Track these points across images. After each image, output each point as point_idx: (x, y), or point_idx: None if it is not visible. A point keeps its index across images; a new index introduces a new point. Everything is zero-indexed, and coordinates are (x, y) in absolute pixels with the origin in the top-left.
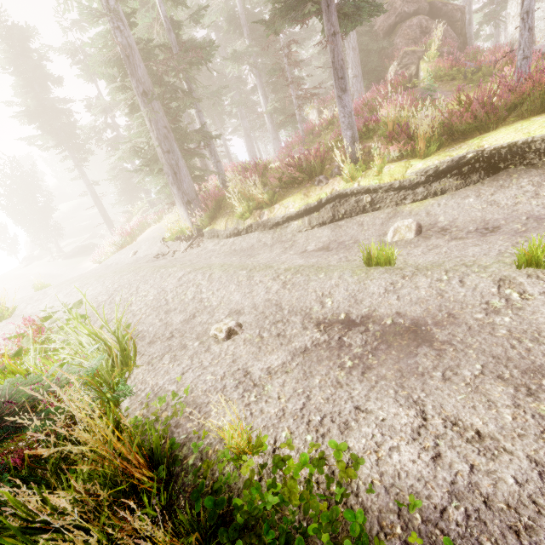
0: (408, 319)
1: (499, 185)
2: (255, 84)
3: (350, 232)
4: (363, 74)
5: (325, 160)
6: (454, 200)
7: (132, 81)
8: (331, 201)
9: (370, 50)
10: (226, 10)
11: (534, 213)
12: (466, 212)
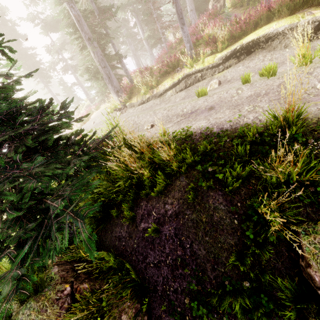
0: (209, 106)
1: (251, 59)
2: (135, 22)
3: (193, 91)
4: (195, 8)
5: (179, 60)
6: (234, 69)
7: (82, 33)
8: (184, 79)
9: None
10: None
11: (260, 68)
12: (238, 73)
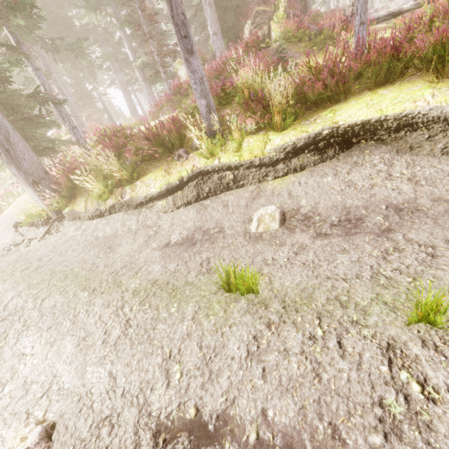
0: (278, 433)
1: (353, 161)
2: (120, 37)
3: (215, 215)
4: (222, 31)
5: (185, 130)
6: (313, 178)
7: None
8: (194, 178)
9: (226, 8)
10: None
11: (392, 200)
12: (326, 194)
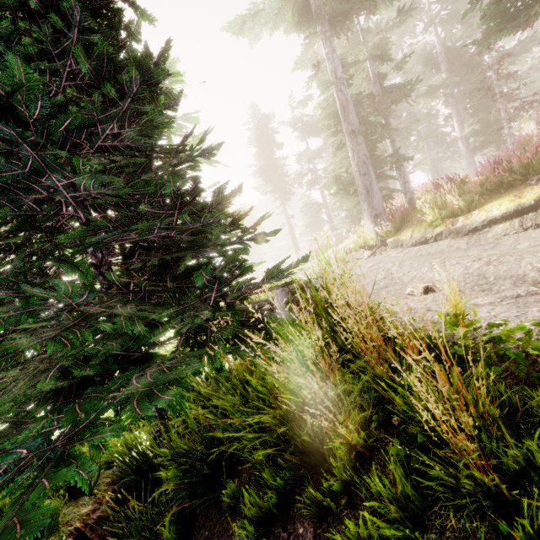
0: None
1: None
2: (449, 113)
3: None
4: None
5: None
6: None
7: (344, 125)
8: None
9: None
10: (424, 55)
11: None
12: None
